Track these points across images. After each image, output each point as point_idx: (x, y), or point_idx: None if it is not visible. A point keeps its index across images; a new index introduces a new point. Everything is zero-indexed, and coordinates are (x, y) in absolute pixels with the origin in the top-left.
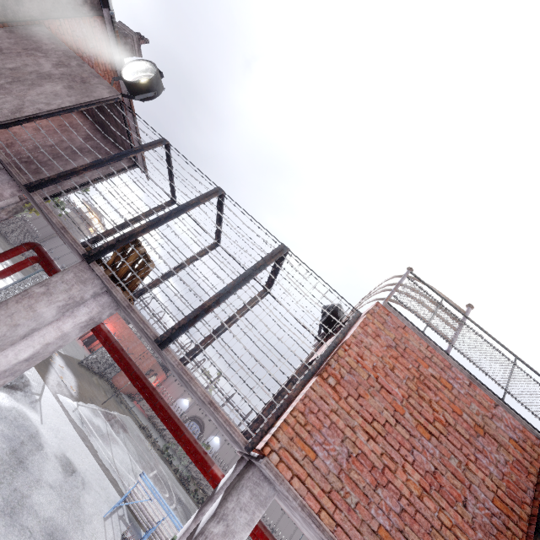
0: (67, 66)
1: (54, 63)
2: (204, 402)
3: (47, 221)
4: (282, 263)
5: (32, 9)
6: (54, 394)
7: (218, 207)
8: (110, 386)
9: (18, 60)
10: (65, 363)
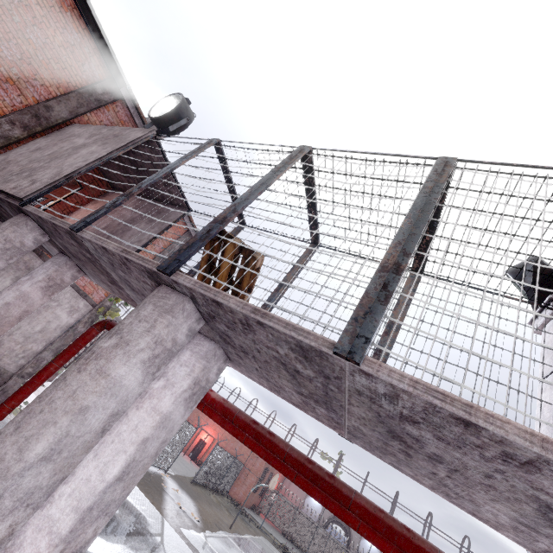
0: (98, 134)
1: (87, 137)
2: (550, 459)
3: (112, 286)
4: (443, 198)
5: (61, 112)
6: (176, 529)
7: (305, 182)
8: (230, 502)
9: (54, 148)
10: (178, 485)
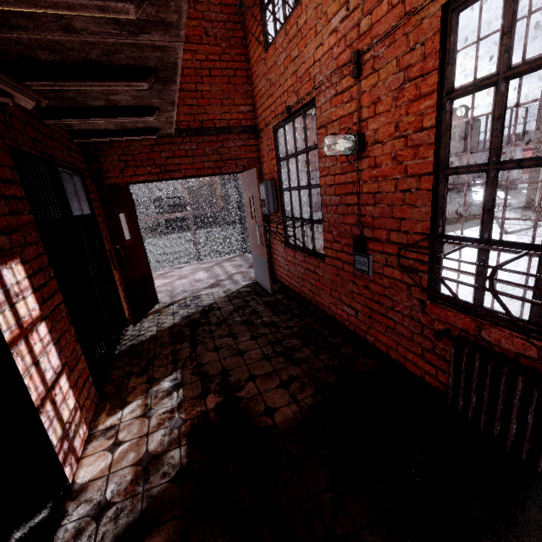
0: None
1: None
2: None
3: None
4: None
5: None
6: None
7: None
8: None
9: None
10: None
